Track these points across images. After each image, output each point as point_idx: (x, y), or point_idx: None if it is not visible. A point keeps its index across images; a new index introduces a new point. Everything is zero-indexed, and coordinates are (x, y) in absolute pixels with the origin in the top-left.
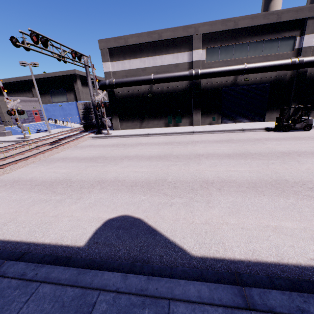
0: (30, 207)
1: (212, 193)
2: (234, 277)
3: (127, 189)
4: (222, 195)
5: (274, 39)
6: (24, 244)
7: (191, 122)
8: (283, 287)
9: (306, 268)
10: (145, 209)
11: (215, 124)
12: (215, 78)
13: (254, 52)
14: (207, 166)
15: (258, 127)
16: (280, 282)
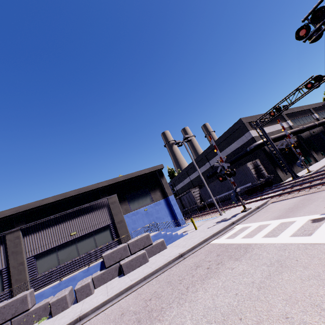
0: None
1: None
2: None
3: None
4: None
5: (306, 116)
6: None
7: (314, 160)
8: None
9: None
10: None
11: (323, 158)
12: (303, 133)
13: (305, 121)
14: None
15: None
16: None
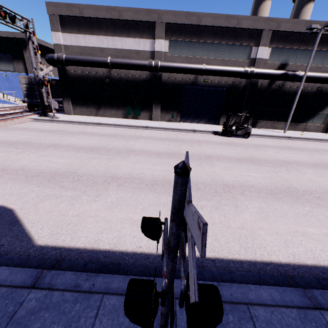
0: None
1: (109, 188)
2: (55, 262)
3: (25, 179)
4: (117, 190)
5: (234, 45)
6: None
7: (151, 116)
8: (90, 269)
9: (128, 254)
10: (27, 200)
11: (174, 121)
12: (176, 74)
13: (215, 54)
14: (129, 162)
15: (208, 130)
16: (92, 266)
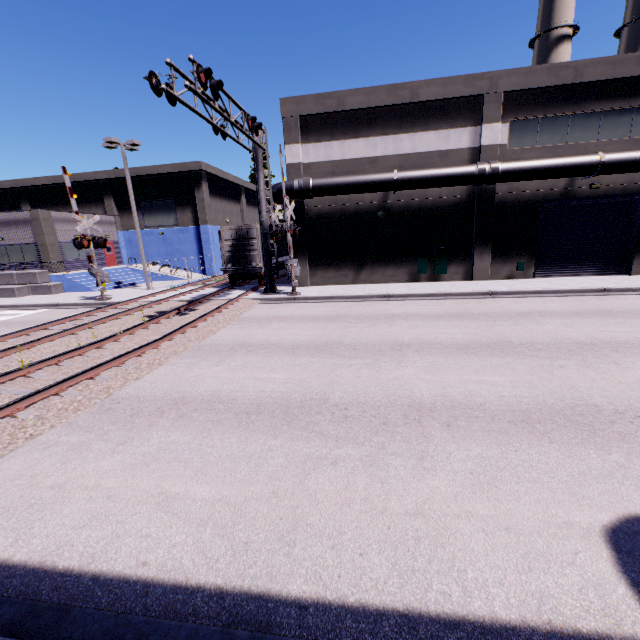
0: (305, 481)
1: None
2: None
3: (525, 431)
4: None
5: None
6: (437, 624)
7: (468, 272)
8: None
9: None
10: None
11: (520, 278)
12: (525, 182)
13: (613, 131)
14: None
15: (639, 286)
16: None
